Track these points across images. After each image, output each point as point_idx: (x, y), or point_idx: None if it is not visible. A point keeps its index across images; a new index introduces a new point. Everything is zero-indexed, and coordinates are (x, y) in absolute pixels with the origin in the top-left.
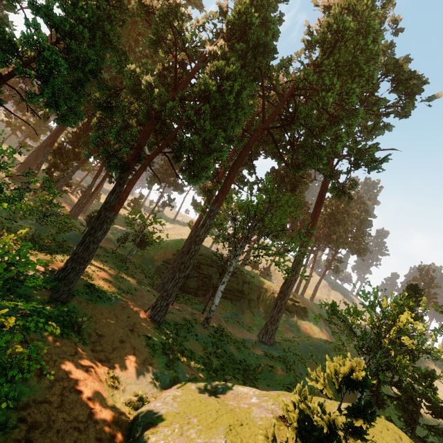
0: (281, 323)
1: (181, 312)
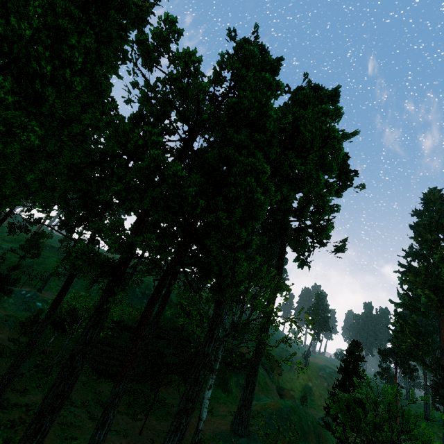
0: (234, 386)
1: (155, 442)
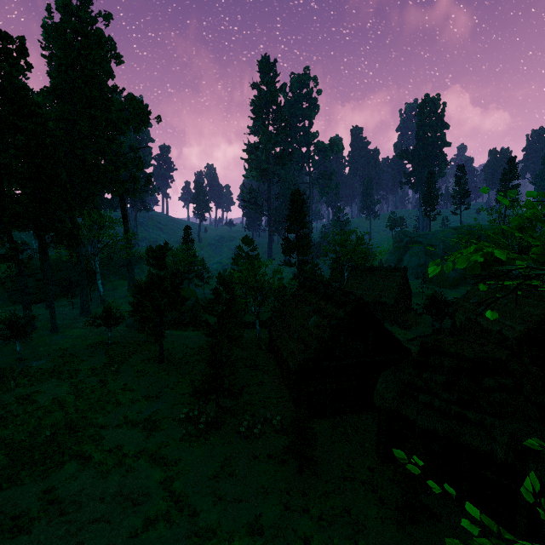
0: None
1: None
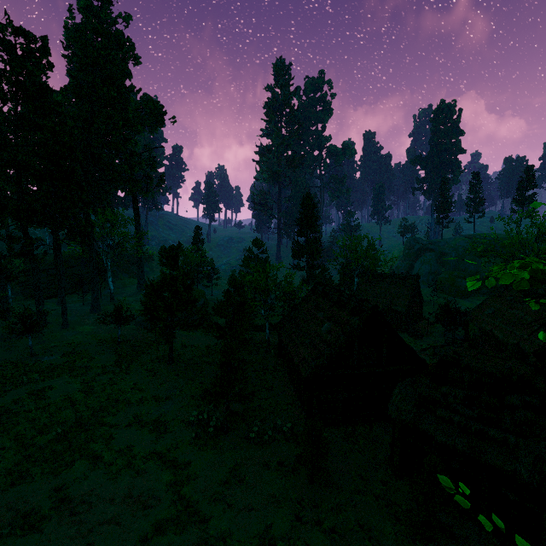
0: None
1: None
